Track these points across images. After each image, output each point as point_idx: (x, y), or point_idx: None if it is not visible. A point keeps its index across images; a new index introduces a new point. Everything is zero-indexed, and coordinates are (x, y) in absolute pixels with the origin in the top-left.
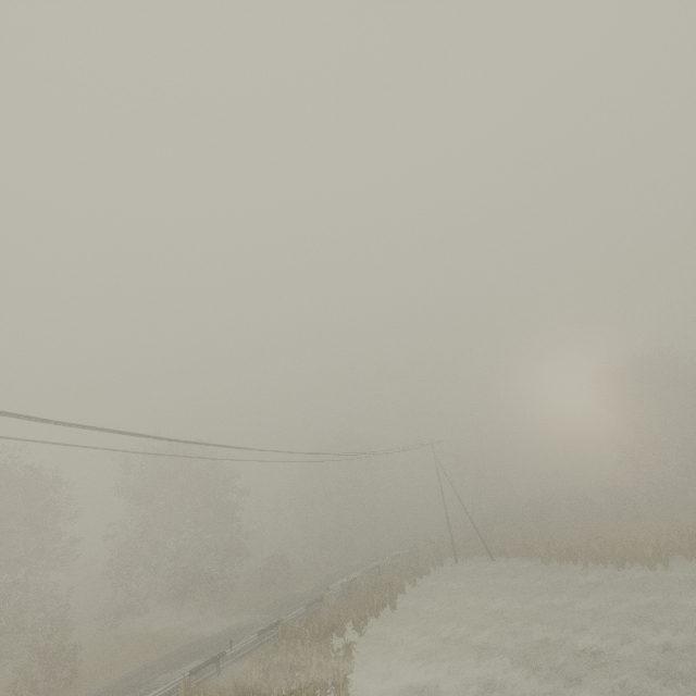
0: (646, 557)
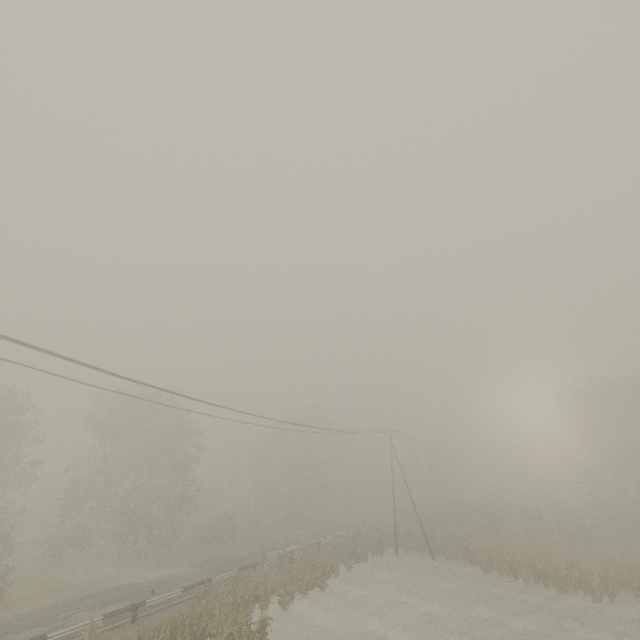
0: (592, 586)
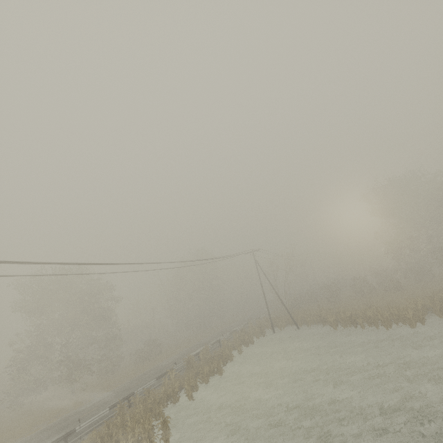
0: (408, 318)
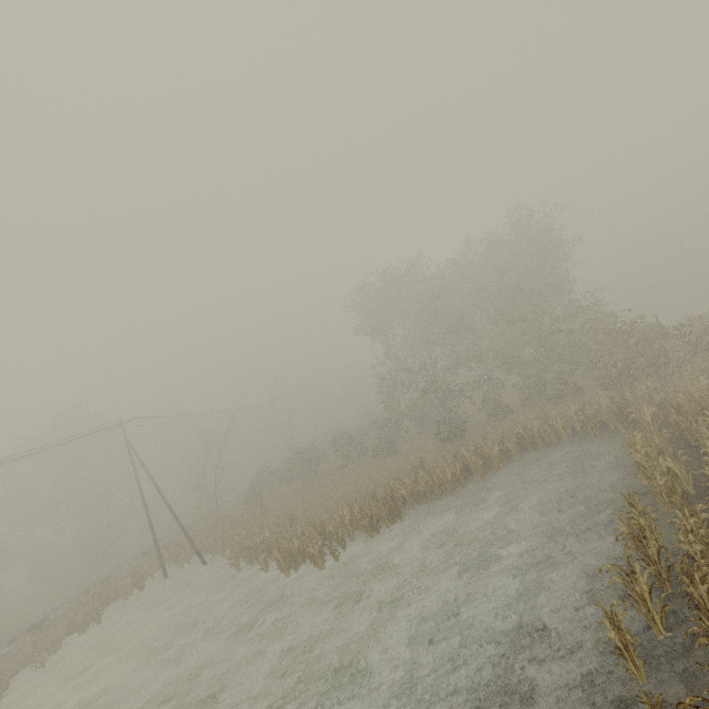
0: (312, 556)
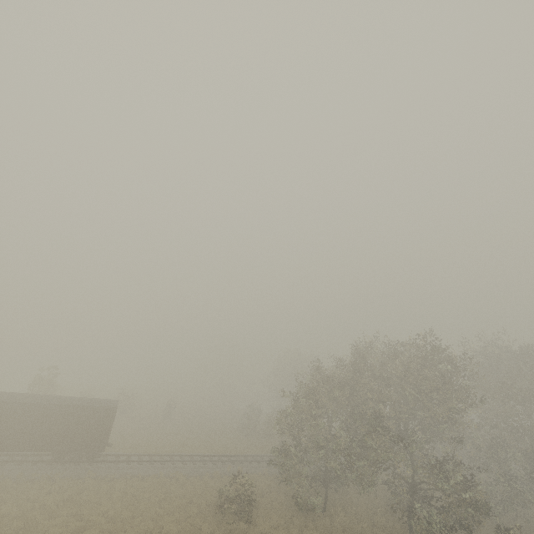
0: None
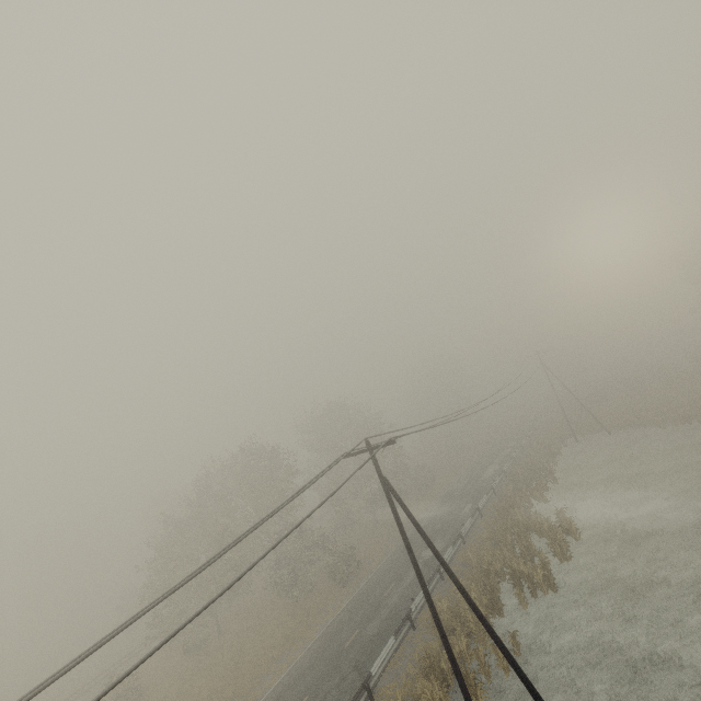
0: None
